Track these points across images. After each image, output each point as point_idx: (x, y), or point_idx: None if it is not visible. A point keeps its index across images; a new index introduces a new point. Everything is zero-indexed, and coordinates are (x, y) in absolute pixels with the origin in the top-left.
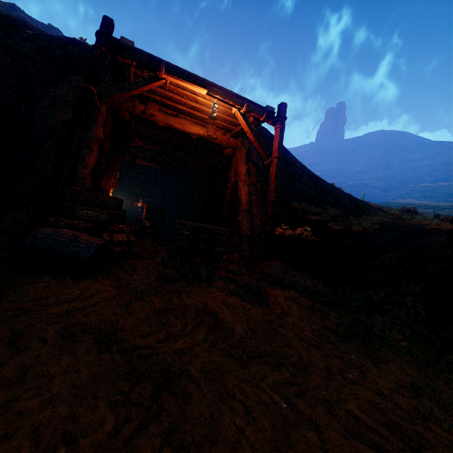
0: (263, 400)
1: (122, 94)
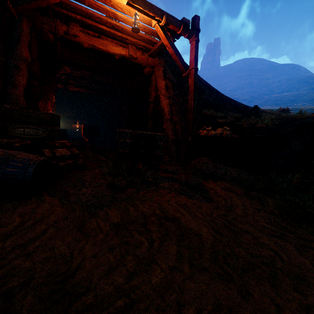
0: None
1: (38, 1)
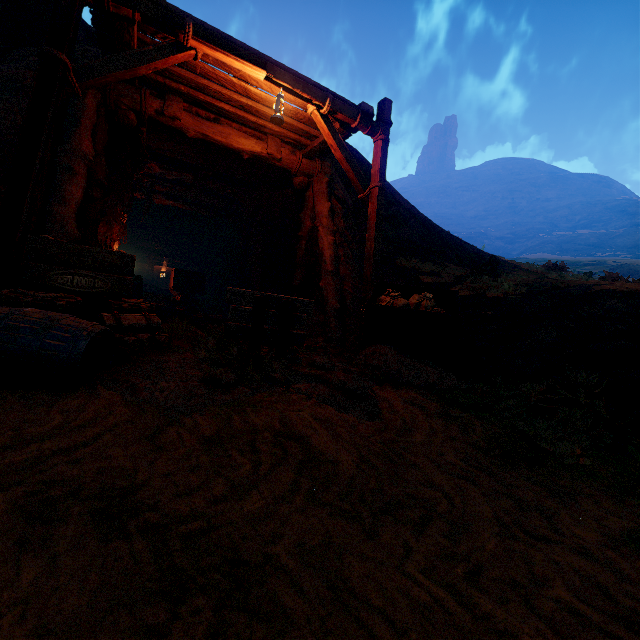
0: (417, 600)
1: (119, 72)
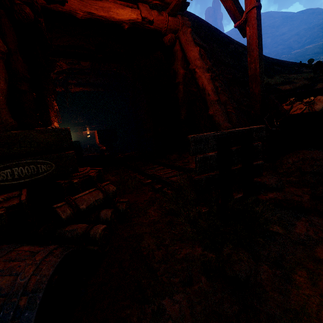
0: None
1: None
